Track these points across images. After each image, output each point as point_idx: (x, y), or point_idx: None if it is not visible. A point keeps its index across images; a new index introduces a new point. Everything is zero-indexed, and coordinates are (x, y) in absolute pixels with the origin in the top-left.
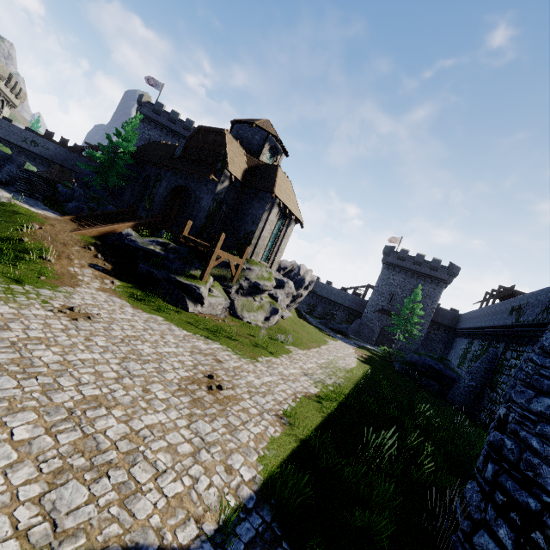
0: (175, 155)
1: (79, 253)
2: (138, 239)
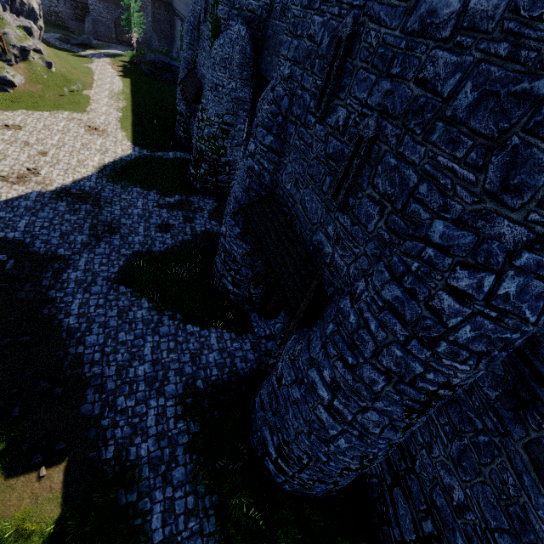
0: None
1: None
2: None
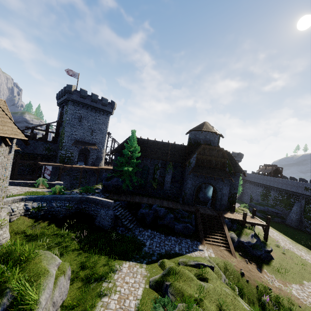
0: (192, 164)
1: (253, 269)
2: (248, 239)
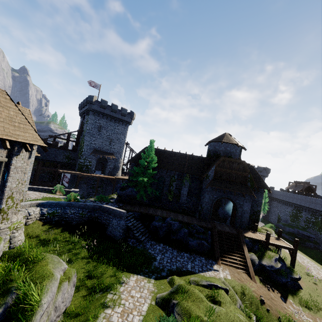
0: (210, 176)
1: (275, 297)
2: (271, 263)
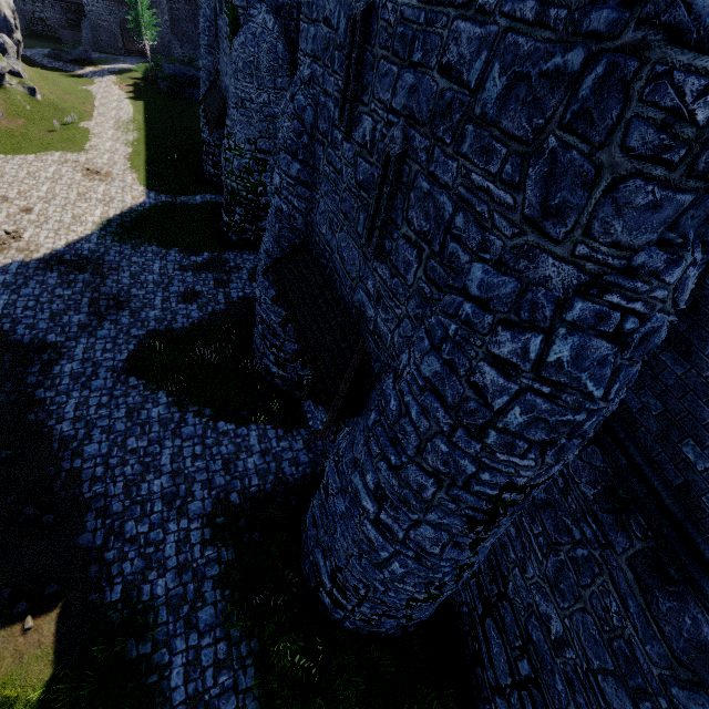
0: None
1: None
2: None
